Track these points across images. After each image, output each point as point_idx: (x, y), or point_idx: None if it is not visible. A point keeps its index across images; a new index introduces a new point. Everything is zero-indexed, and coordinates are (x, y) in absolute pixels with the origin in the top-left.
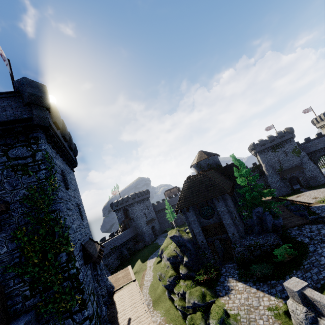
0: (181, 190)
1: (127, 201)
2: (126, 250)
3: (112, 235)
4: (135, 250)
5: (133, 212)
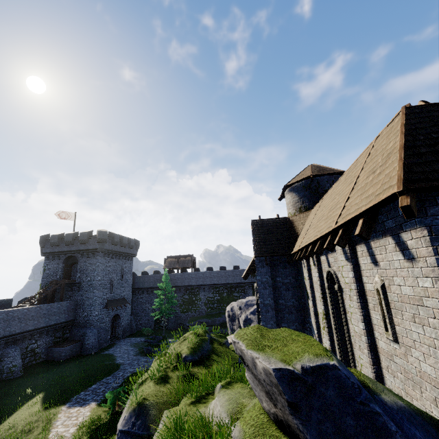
0: (403, 124)
1: (84, 241)
2: (19, 355)
3: (3, 306)
4: (48, 359)
5: (87, 268)
